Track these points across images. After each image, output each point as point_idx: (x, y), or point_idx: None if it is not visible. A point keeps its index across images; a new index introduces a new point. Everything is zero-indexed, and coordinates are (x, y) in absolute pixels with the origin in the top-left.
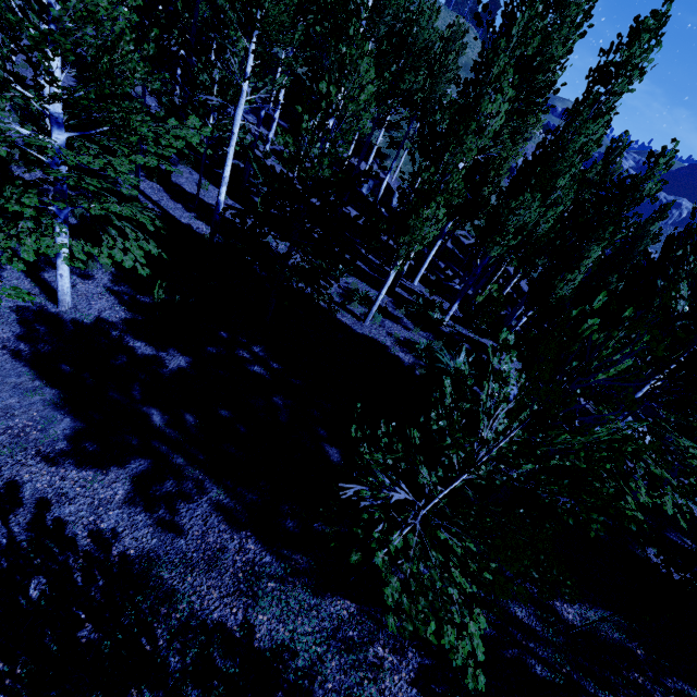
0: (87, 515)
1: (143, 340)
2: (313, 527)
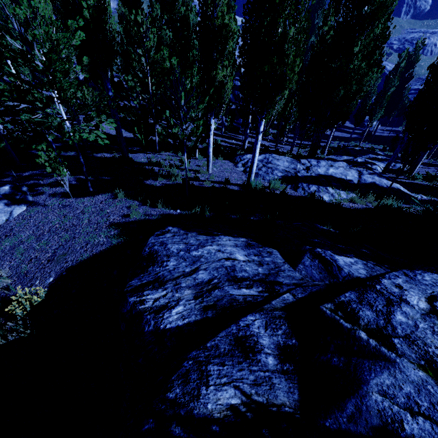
0: None
1: None
2: None
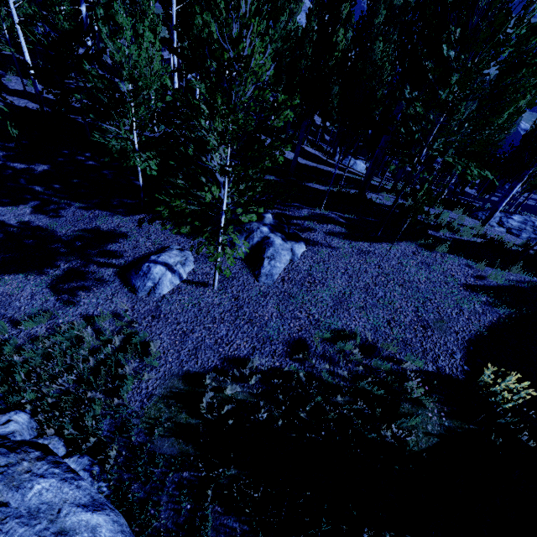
0: (14, 218)
1: (18, 162)
2: (127, 202)
